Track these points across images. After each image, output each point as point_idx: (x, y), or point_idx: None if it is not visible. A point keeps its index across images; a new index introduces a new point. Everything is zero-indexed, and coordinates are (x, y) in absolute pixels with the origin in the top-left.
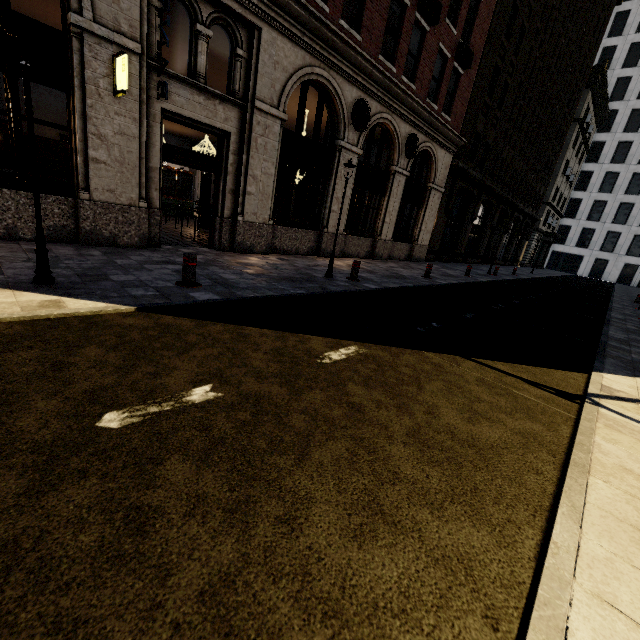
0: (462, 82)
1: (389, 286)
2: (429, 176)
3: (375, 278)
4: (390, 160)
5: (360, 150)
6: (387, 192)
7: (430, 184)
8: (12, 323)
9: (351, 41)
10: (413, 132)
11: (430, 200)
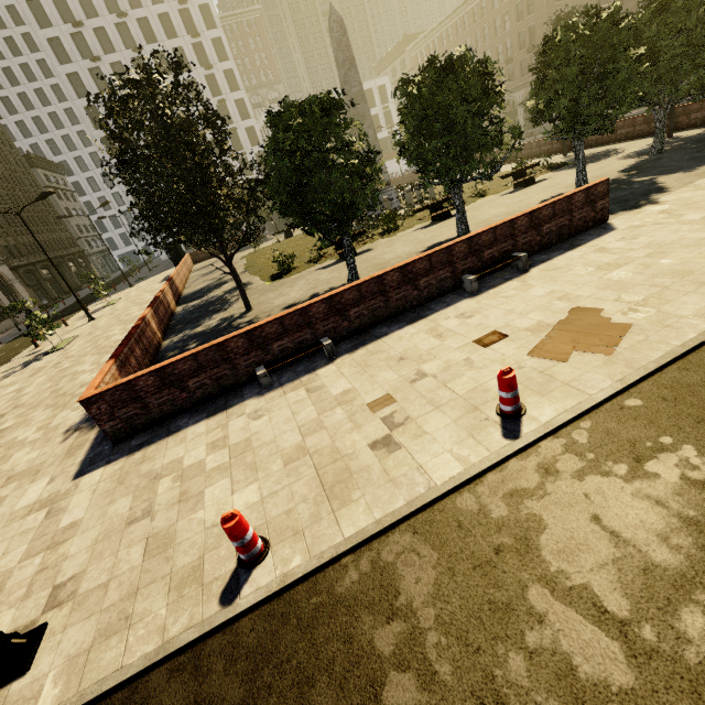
0: None
1: None
2: (5, 279)
3: None
4: None
5: None
6: None
7: (10, 282)
8: None
9: None
10: None
11: (17, 288)
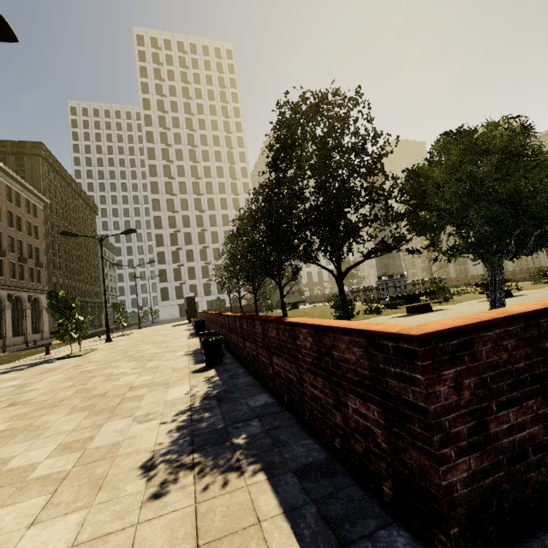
0: (41, 271)
1: (49, 343)
2: (39, 305)
3: (41, 343)
4: (22, 305)
5: (12, 307)
6: (25, 317)
7: (41, 308)
8: (2, 355)
9: (4, 281)
10: (29, 294)
11: (44, 313)
